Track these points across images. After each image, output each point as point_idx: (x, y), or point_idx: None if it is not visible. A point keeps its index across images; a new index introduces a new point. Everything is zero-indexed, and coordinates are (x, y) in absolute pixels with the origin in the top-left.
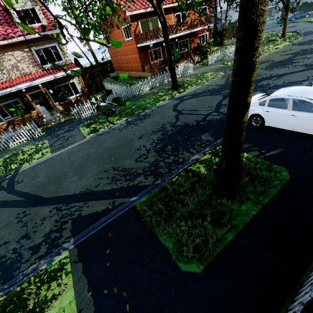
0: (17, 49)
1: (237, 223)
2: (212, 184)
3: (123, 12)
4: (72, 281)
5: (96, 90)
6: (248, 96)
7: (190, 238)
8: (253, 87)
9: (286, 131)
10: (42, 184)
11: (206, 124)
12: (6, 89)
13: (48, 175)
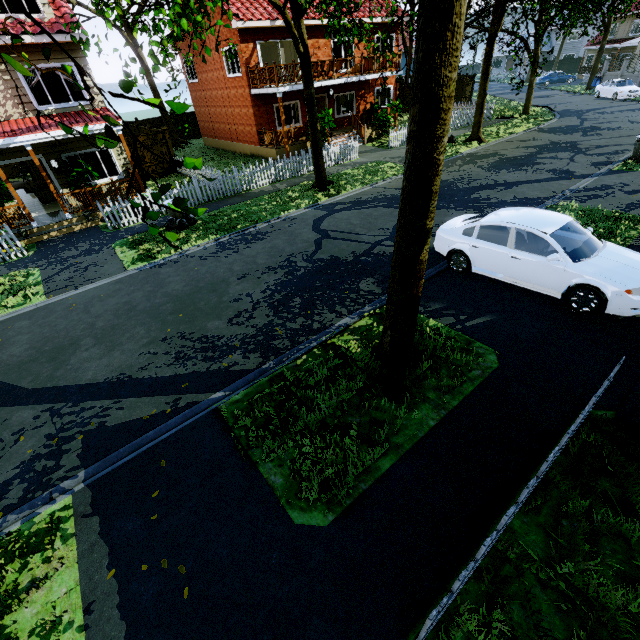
0: None
1: (401, 441)
2: (368, 372)
3: (227, 19)
4: (75, 552)
5: (158, 172)
6: (427, 217)
7: (317, 468)
8: (435, 202)
9: (505, 285)
10: (20, 361)
11: (370, 262)
12: None
13: (35, 343)
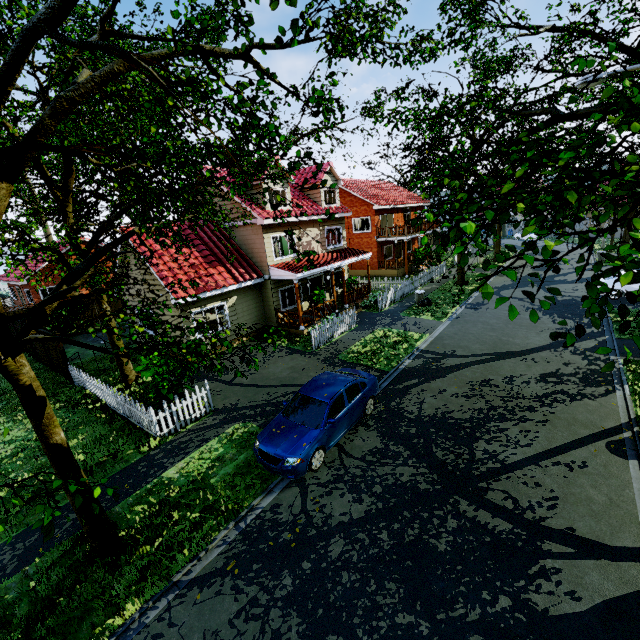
0: (315, 226)
1: None
2: None
3: (365, 205)
4: None
5: None
6: None
7: None
8: None
9: None
10: (491, 347)
11: (568, 302)
12: (325, 266)
13: (479, 343)
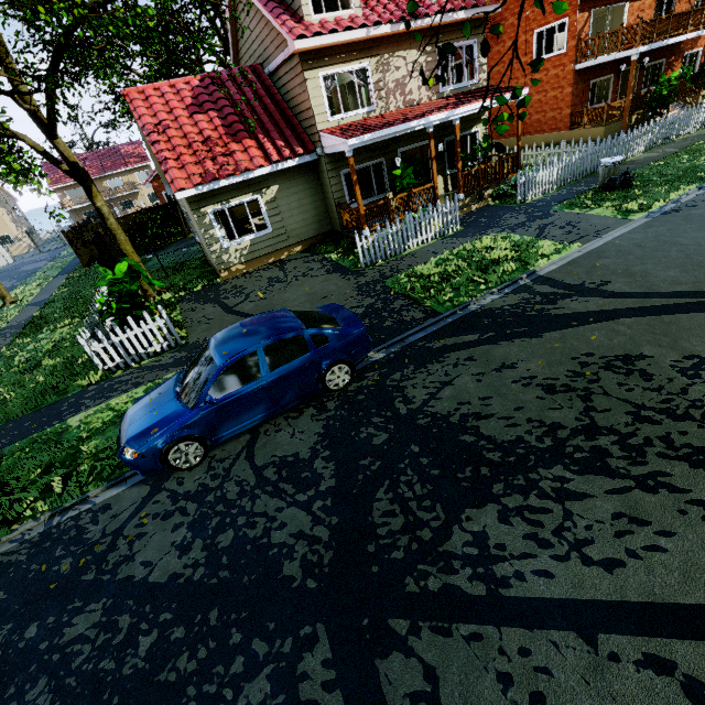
0: (415, 46)
1: None
2: None
3: None
4: None
5: None
6: None
7: None
8: None
9: None
10: None
11: None
12: (411, 121)
13: (683, 267)
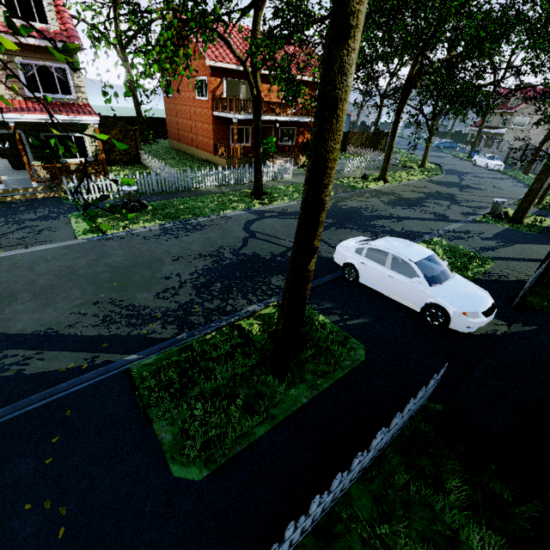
0: None
1: (277, 413)
2: (262, 352)
3: (203, 57)
4: None
5: (124, 161)
6: (315, 238)
7: (203, 429)
8: (322, 229)
9: (383, 295)
10: None
11: (284, 262)
12: None
13: None
